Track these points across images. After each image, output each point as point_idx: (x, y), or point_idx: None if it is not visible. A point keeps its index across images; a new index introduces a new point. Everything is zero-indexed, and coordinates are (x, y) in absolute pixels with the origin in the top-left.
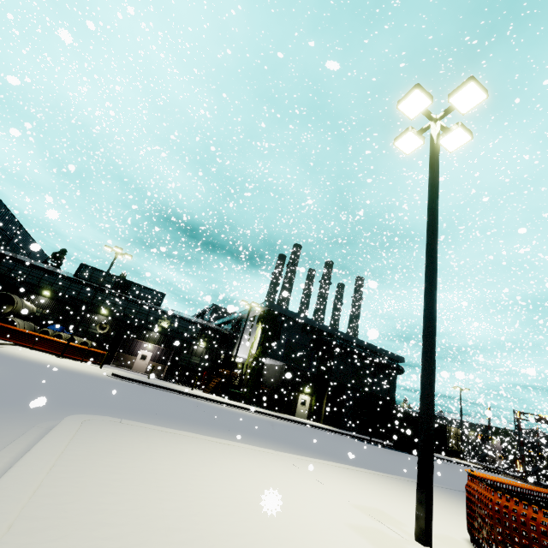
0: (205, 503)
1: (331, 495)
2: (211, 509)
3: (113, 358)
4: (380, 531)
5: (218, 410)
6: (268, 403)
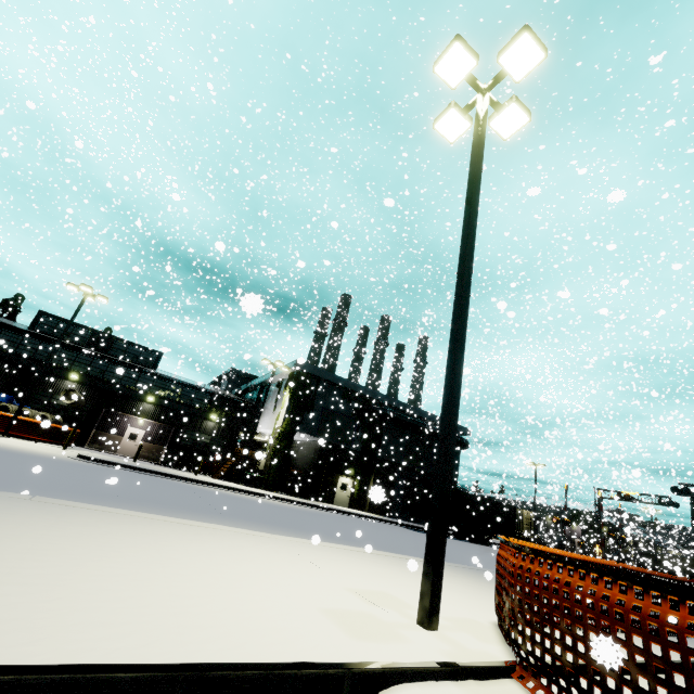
0: (84, 587)
1: (323, 579)
2: (90, 593)
3: (88, 438)
4: (370, 616)
5: (224, 497)
6: (299, 490)
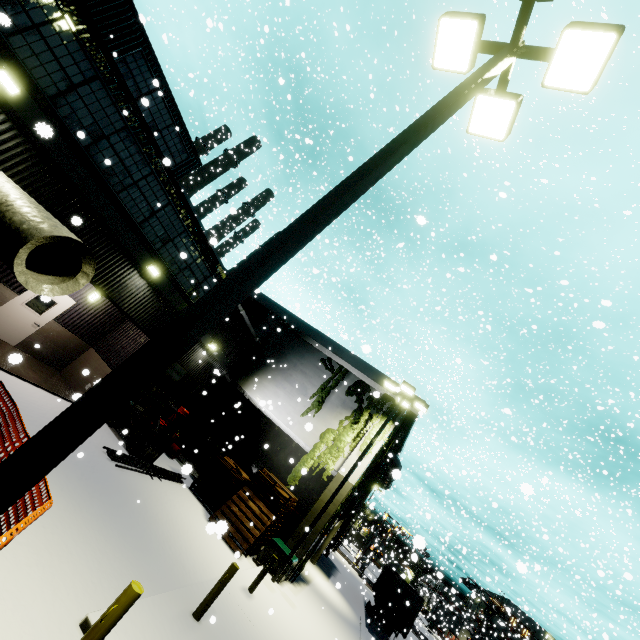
0: None
1: None
2: None
3: None
4: None
5: None
6: None
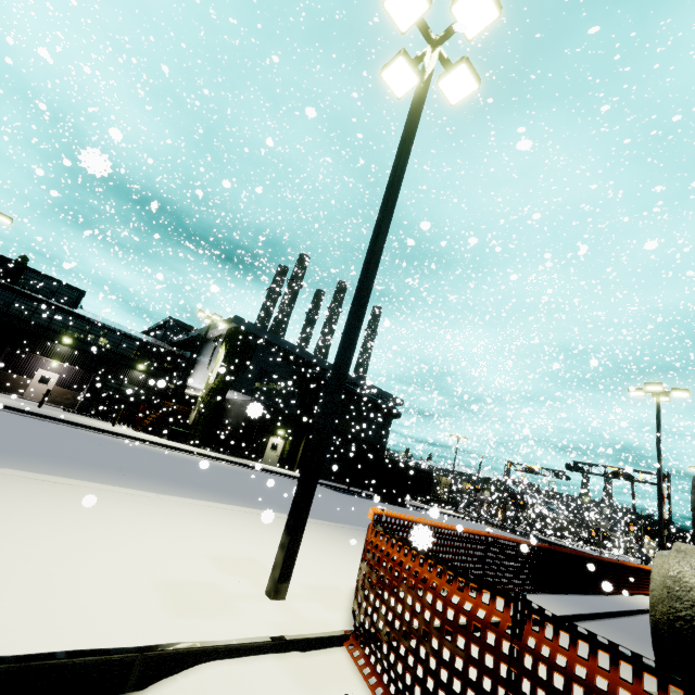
0: None
1: (187, 545)
2: None
3: None
4: (214, 587)
5: (136, 450)
6: (228, 447)
